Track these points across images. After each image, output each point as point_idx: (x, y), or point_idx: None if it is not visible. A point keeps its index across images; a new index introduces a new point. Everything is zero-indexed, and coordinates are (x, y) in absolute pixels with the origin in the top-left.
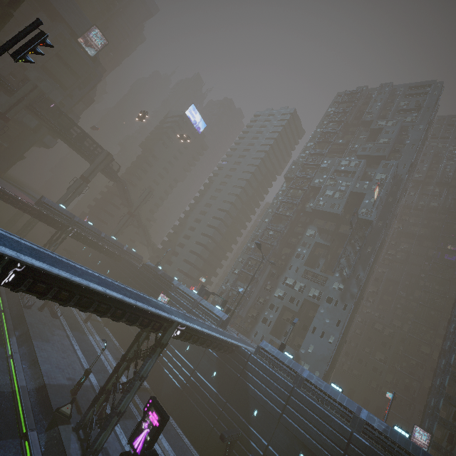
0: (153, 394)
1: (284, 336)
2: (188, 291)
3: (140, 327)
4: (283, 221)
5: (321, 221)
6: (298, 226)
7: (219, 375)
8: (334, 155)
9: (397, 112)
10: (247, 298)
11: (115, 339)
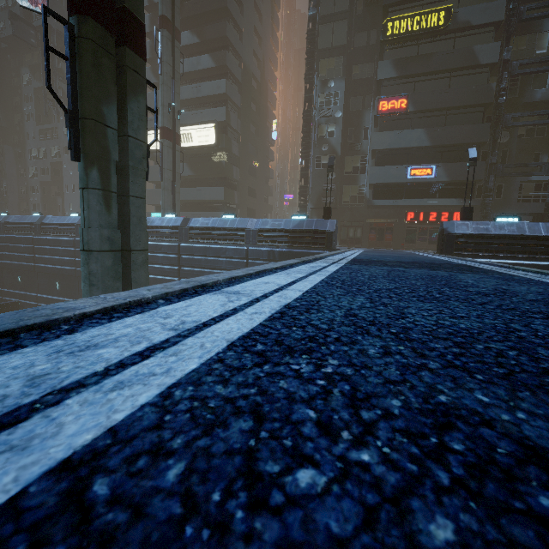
0: None
1: (60, 211)
2: None
3: None
4: None
5: (29, 56)
6: (12, 77)
7: None
8: None
9: None
10: (4, 195)
11: None
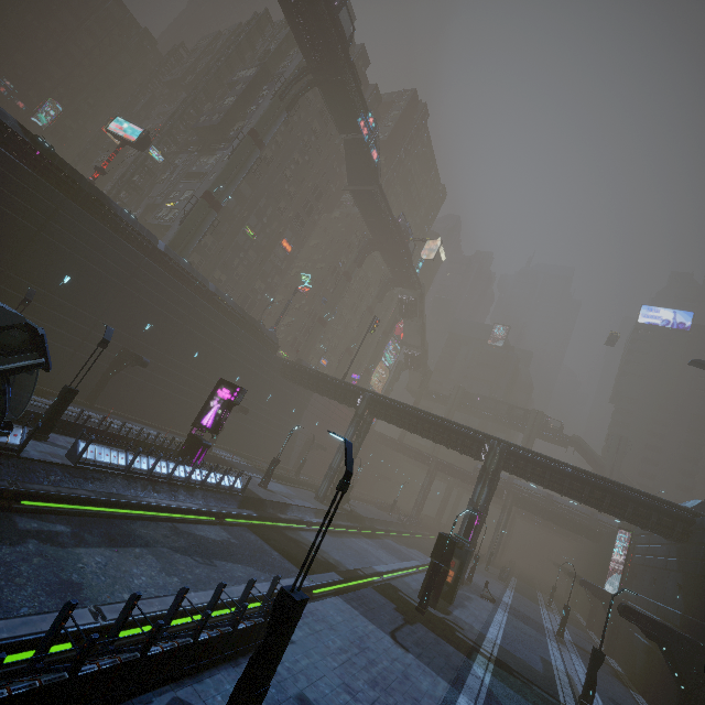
0: (623, 676)
1: None
2: None
3: (453, 445)
4: None
5: None
6: None
7: (683, 587)
8: None
9: None
10: None
11: (597, 639)
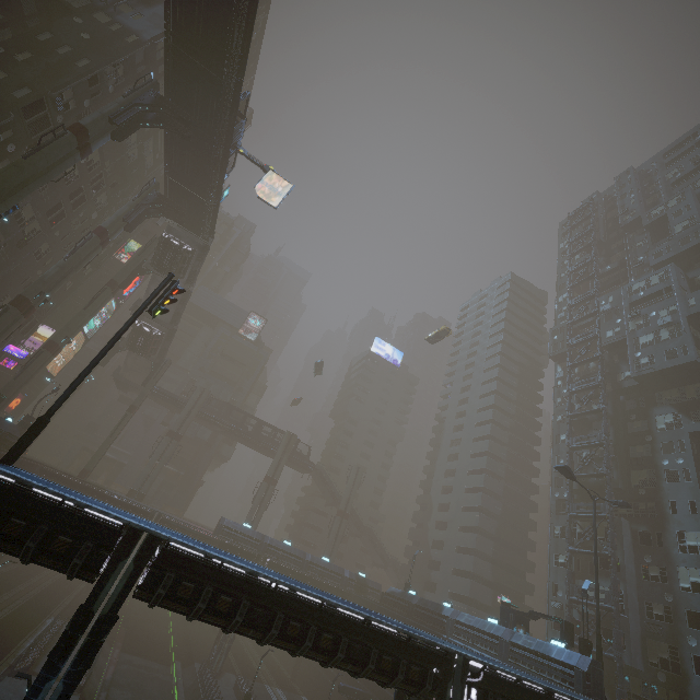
0: None
1: None
2: (478, 623)
3: (380, 679)
4: (595, 423)
5: (671, 392)
6: (629, 420)
7: None
8: (613, 289)
9: (672, 188)
10: (620, 614)
11: None
